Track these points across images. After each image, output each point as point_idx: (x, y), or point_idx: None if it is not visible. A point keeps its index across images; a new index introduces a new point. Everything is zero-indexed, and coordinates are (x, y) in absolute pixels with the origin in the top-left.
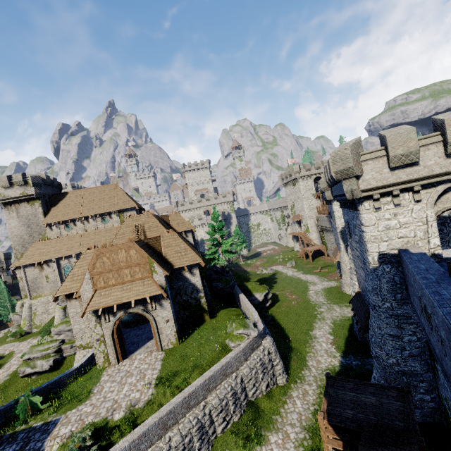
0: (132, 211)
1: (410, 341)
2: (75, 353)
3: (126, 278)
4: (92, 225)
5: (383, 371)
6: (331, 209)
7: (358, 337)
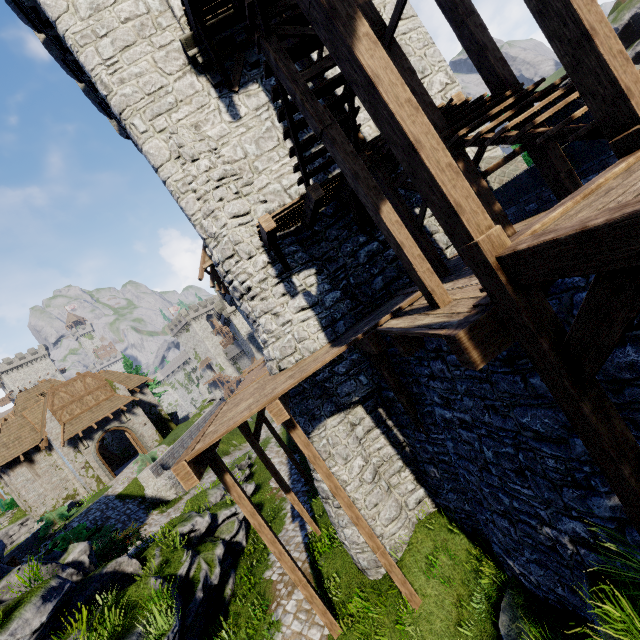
0: None
1: None
2: None
3: (91, 404)
4: None
5: None
6: (233, 327)
7: None
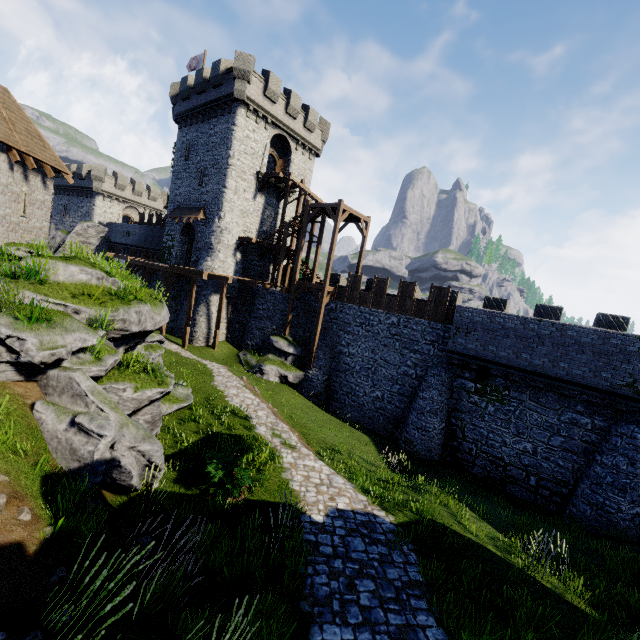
0: None
1: None
2: None
3: None
4: None
5: None
6: None
7: None
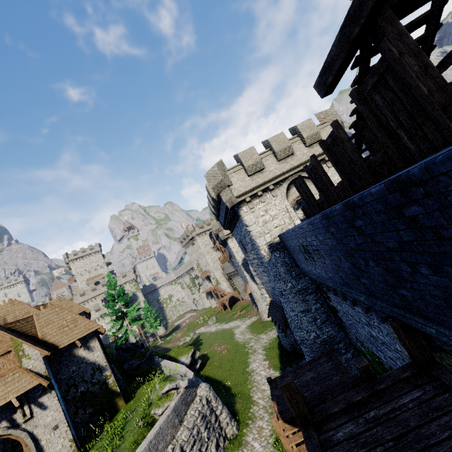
0: None
1: (317, 309)
2: None
3: None
4: None
5: (312, 352)
6: (229, 249)
7: (288, 349)
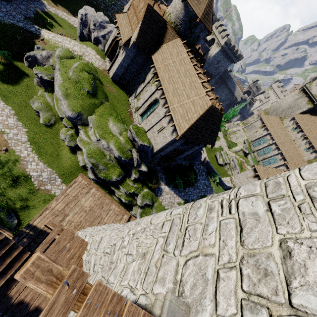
0: None
1: None
2: (225, 170)
3: None
4: (301, 143)
5: None
6: None
7: None
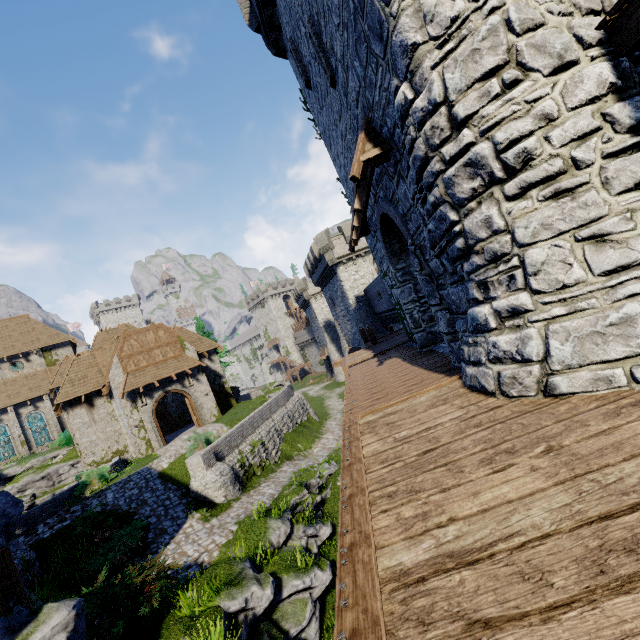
0: (66, 347)
1: None
2: None
3: (158, 359)
4: None
5: None
6: (310, 311)
7: None
